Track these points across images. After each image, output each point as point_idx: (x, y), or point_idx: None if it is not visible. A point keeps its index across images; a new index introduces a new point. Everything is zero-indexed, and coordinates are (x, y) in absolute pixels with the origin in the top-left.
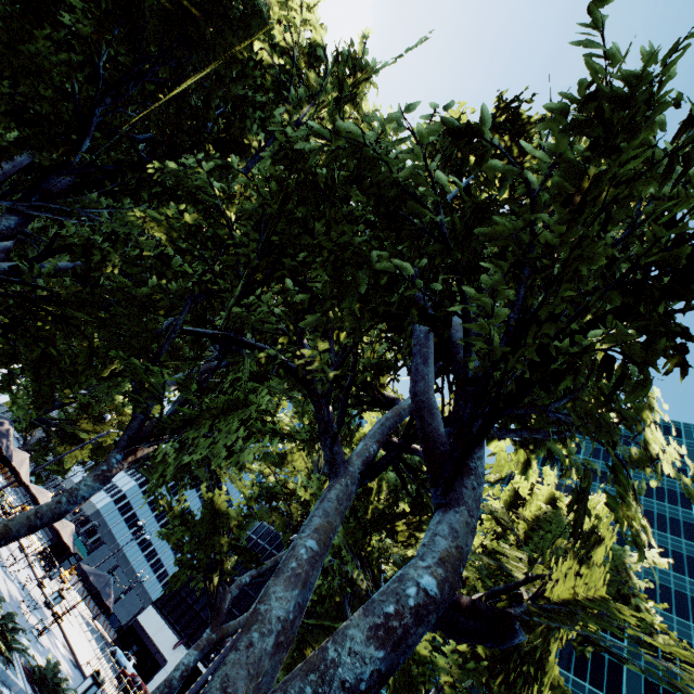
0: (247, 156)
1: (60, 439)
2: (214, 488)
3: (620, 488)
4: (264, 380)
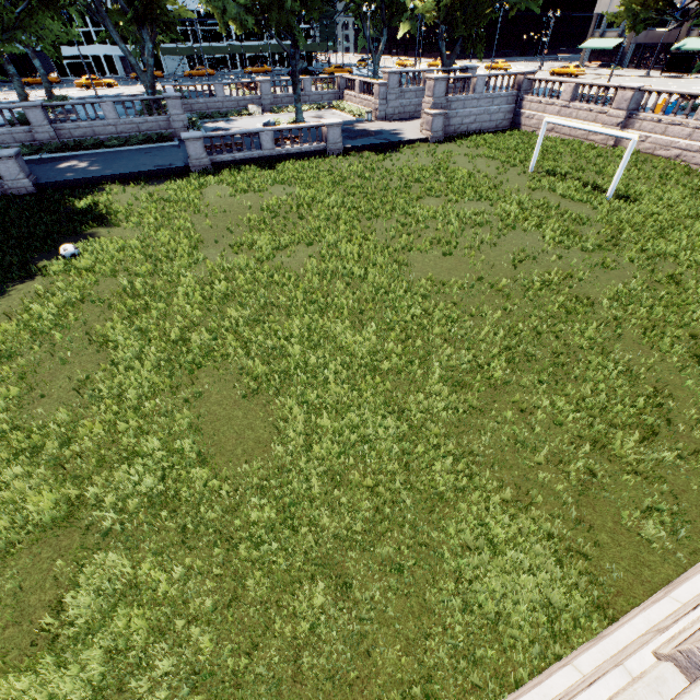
0: None
1: None
2: None
3: None
4: None
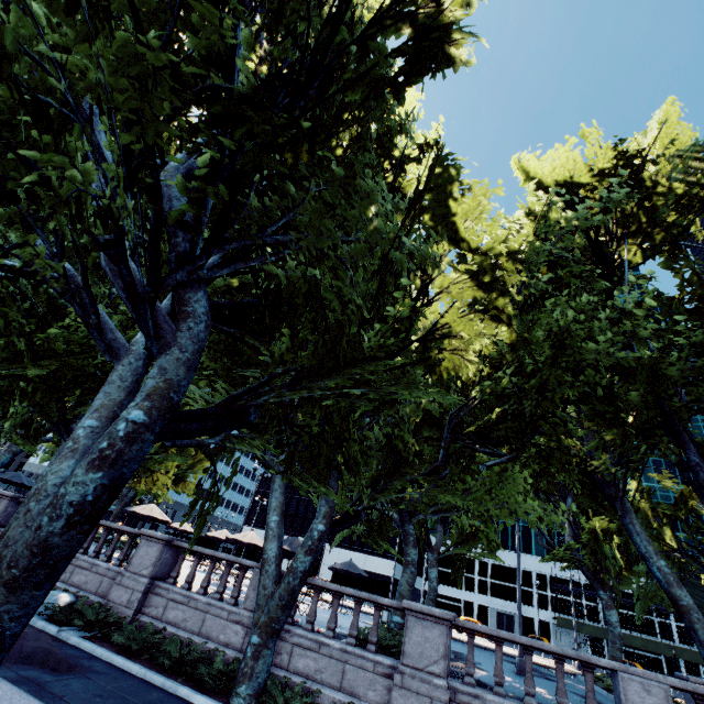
0: None
1: (174, 485)
2: None
3: None
4: None
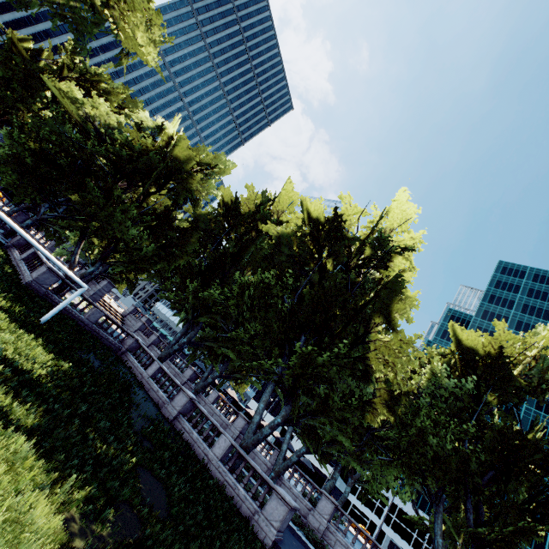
0: None
1: None
2: None
3: None
4: None
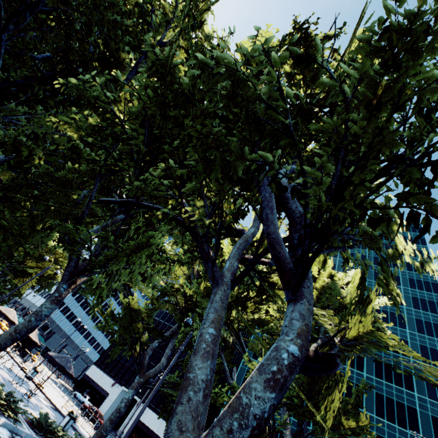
0: (122, 69)
1: (14, 275)
2: (128, 294)
3: (385, 274)
4: (152, 224)
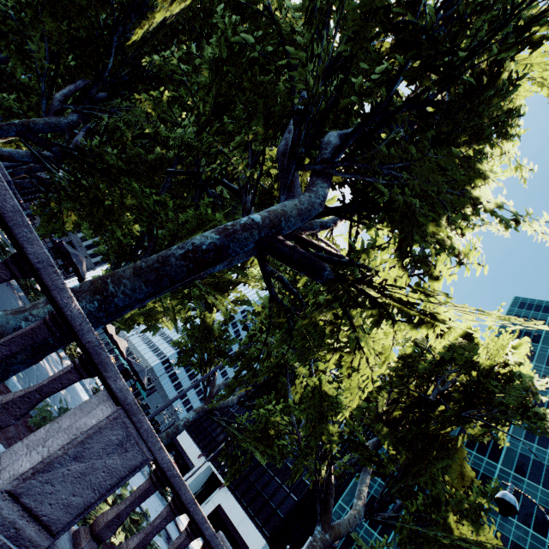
0: None
1: None
2: None
3: (436, 213)
4: None
